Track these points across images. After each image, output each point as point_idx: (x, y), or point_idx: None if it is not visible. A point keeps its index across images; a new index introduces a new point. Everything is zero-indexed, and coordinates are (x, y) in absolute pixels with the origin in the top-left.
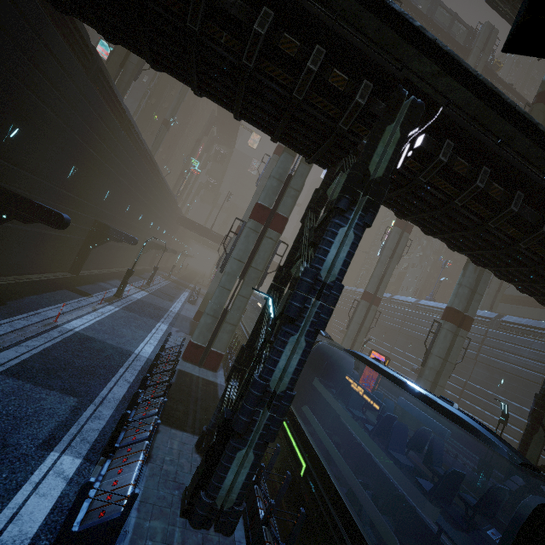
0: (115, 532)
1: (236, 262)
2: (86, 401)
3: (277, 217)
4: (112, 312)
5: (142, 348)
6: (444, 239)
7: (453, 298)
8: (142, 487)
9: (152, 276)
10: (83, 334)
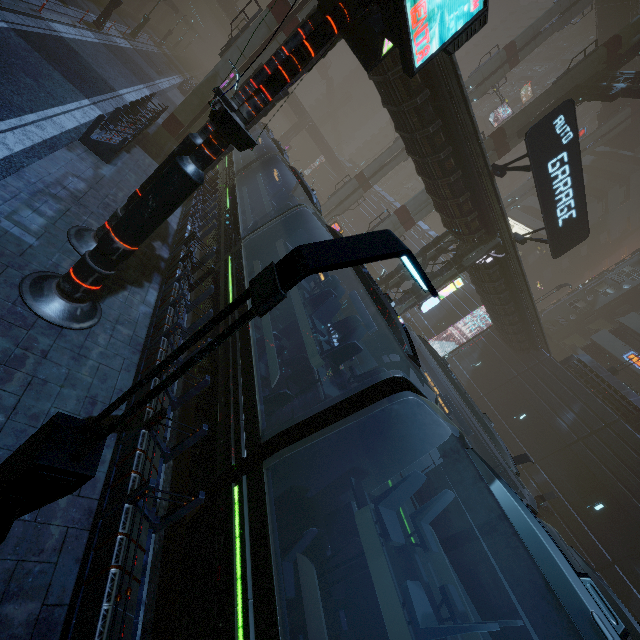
0: (113, 152)
1: (238, 53)
2: (83, 95)
3: (295, 23)
4: (93, 42)
5: (125, 94)
6: (390, 113)
7: (411, 200)
8: (125, 159)
9: (139, 26)
10: (68, 43)
